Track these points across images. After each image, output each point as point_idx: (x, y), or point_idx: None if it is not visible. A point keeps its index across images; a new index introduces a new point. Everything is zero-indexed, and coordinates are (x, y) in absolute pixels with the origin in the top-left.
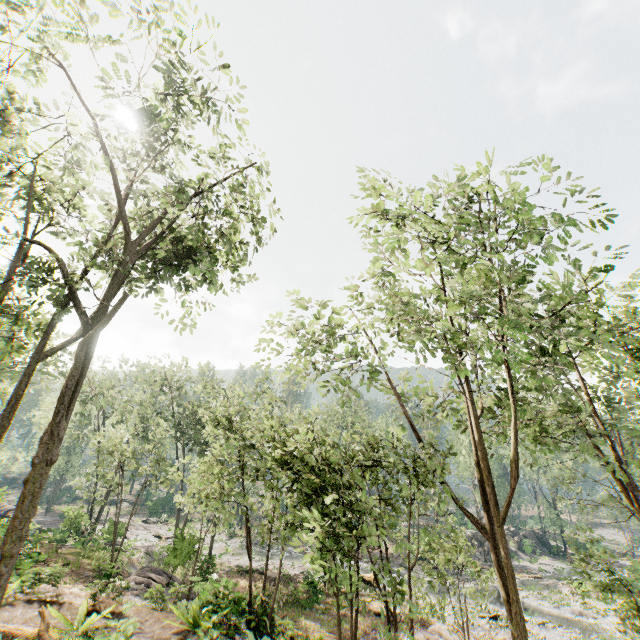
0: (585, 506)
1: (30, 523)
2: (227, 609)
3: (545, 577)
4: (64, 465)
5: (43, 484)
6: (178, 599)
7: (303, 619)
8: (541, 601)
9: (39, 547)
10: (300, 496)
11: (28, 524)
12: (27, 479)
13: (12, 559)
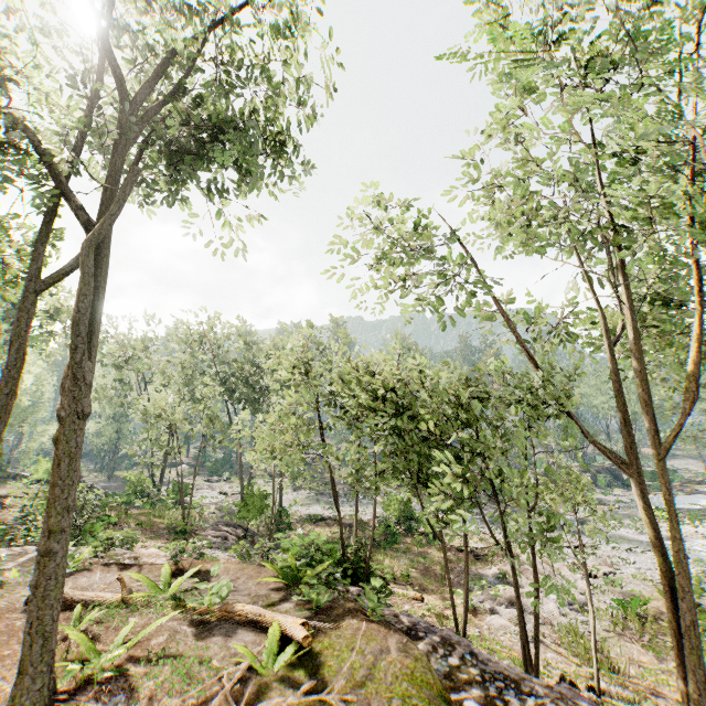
0: (686, 437)
1: (74, 491)
2: (326, 563)
3: (623, 507)
4: (115, 434)
5: (79, 443)
6: (266, 554)
7: (386, 559)
8: (624, 529)
9: (108, 510)
10: (397, 442)
11: (72, 492)
12: (55, 438)
13: (62, 534)
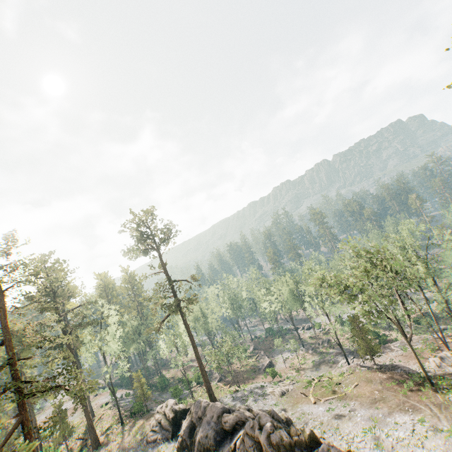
0: None
1: None
2: None
3: None
4: None
5: None
6: None
7: None
8: None
9: None
10: None
11: None
12: None
13: None
